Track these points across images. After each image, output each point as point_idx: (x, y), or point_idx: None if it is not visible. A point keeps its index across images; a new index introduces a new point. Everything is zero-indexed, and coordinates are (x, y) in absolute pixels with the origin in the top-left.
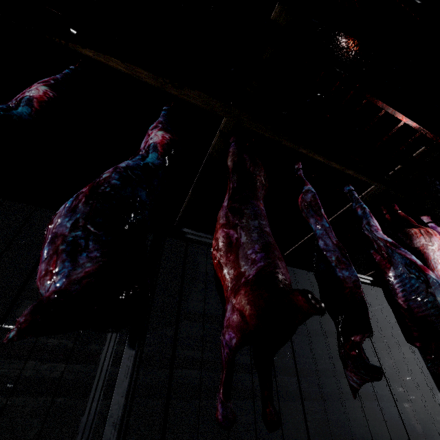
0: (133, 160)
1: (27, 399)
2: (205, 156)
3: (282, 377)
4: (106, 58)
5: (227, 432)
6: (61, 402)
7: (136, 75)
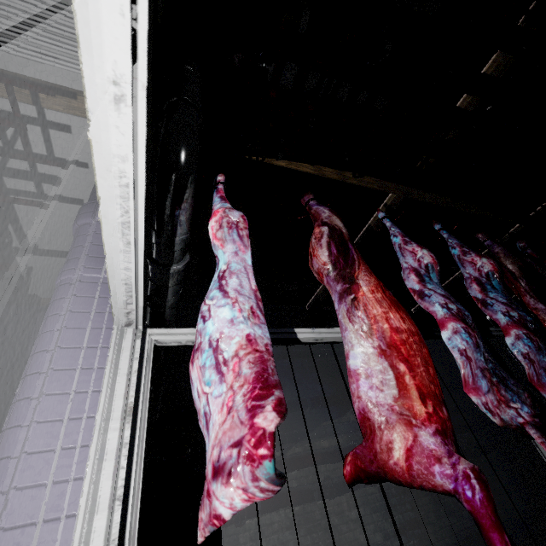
0: (494, 292)
1: (271, 516)
2: (361, 230)
3: (463, 435)
4: (297, 165)
5: (441, 499)
6: (298, 511)
7: (321, 174)
